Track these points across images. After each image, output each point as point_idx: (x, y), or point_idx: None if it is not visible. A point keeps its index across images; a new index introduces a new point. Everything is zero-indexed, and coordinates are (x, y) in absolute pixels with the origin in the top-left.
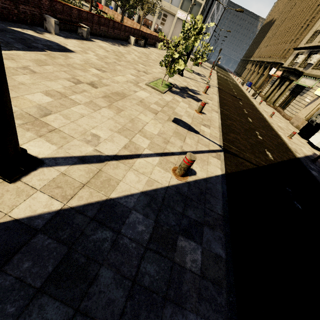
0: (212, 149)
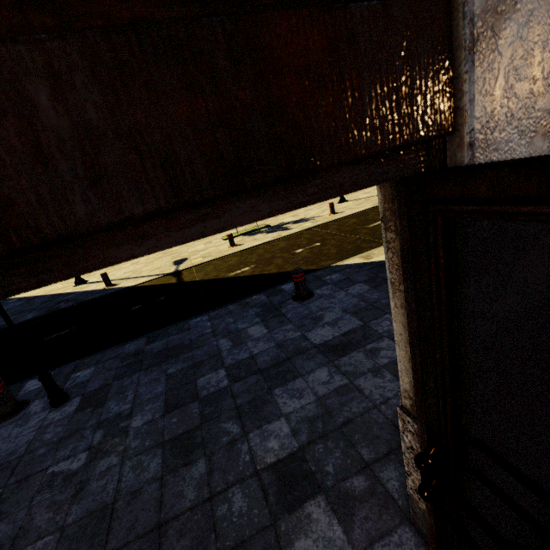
0: (161, 274)
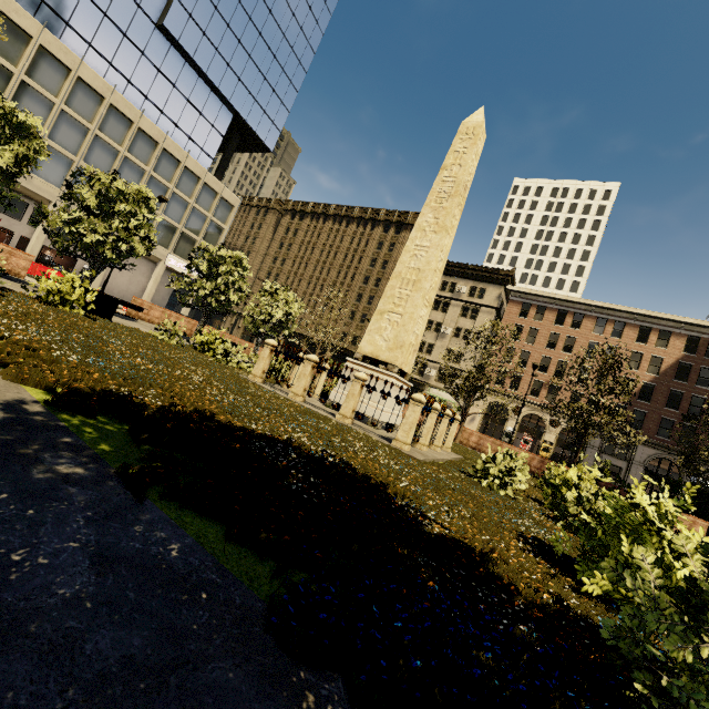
0: None
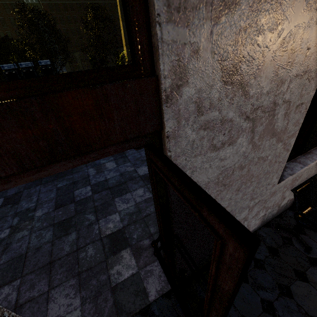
0: None
